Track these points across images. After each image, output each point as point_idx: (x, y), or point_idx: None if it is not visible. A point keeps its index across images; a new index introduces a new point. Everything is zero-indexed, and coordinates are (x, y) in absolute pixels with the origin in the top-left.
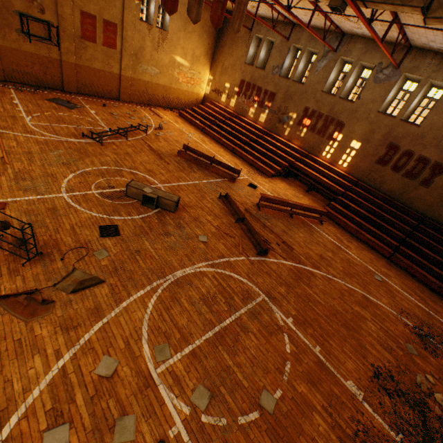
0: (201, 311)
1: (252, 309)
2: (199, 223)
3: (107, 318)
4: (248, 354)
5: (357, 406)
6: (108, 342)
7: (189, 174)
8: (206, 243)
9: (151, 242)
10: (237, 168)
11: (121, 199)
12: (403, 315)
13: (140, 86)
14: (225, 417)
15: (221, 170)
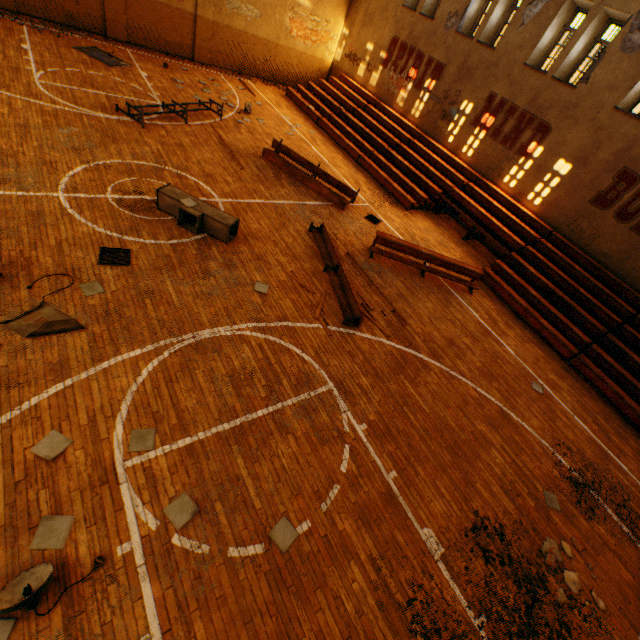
0: (222, 393)
1: (305, 402)
2: (264, 264)
3: (73, 379)
4: (276, 463)
5: (427, 566)
6: (64, 413)
7: (271, 189)
8: (265, 295)
9: (175, 282)
10: (357, 189)
11: (148, 213)
12: (559, 450)
13: (227, 38)
14: (209, 544)
15: (326, 188)
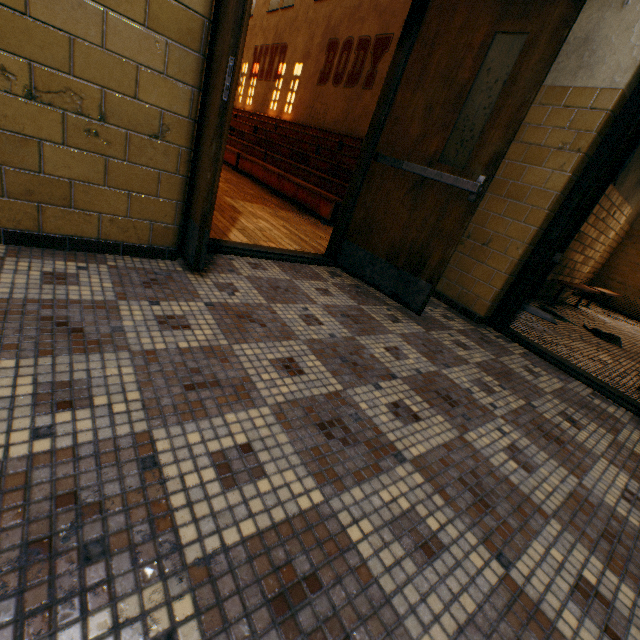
0: None
1: None
2: None
3: None
4: None
5: None
6: None
7: None
8: None
9: None
10: None
11: None
12: None
13: None
14: None
15: None
